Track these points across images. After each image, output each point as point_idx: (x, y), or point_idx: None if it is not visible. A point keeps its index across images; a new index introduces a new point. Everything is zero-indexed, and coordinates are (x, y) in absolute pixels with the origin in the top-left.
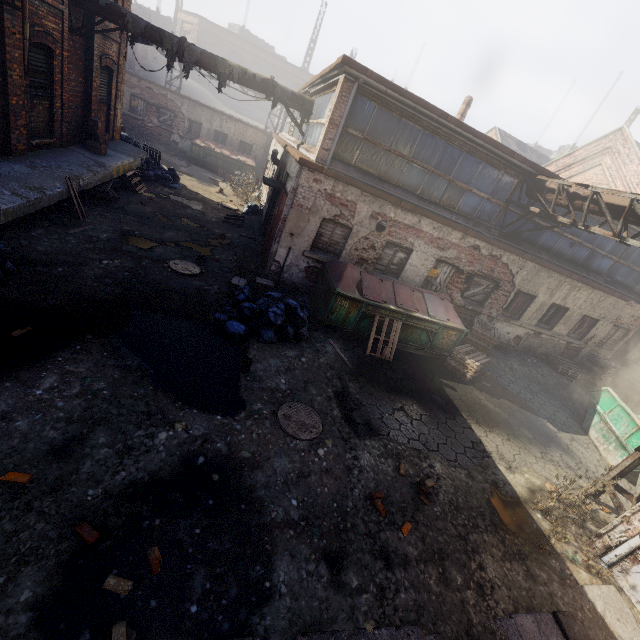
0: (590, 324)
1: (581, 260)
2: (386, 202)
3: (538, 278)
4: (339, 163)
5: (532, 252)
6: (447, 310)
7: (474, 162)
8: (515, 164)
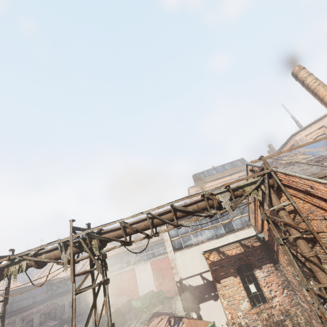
0: (79, 299)
1: (67, 288)
2: (23, 313)
3: (63, 299)
4: (6, 314)
5: (58, 295)
6: (52, 322)
7: (36, 289)
8: (45, 283)
